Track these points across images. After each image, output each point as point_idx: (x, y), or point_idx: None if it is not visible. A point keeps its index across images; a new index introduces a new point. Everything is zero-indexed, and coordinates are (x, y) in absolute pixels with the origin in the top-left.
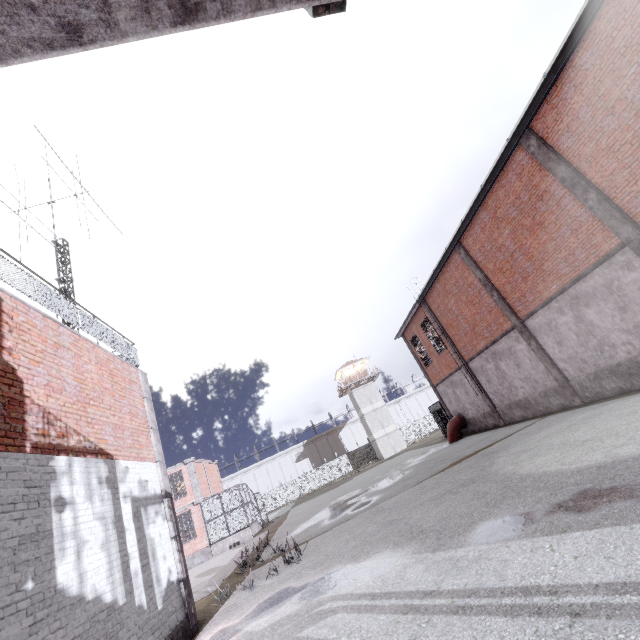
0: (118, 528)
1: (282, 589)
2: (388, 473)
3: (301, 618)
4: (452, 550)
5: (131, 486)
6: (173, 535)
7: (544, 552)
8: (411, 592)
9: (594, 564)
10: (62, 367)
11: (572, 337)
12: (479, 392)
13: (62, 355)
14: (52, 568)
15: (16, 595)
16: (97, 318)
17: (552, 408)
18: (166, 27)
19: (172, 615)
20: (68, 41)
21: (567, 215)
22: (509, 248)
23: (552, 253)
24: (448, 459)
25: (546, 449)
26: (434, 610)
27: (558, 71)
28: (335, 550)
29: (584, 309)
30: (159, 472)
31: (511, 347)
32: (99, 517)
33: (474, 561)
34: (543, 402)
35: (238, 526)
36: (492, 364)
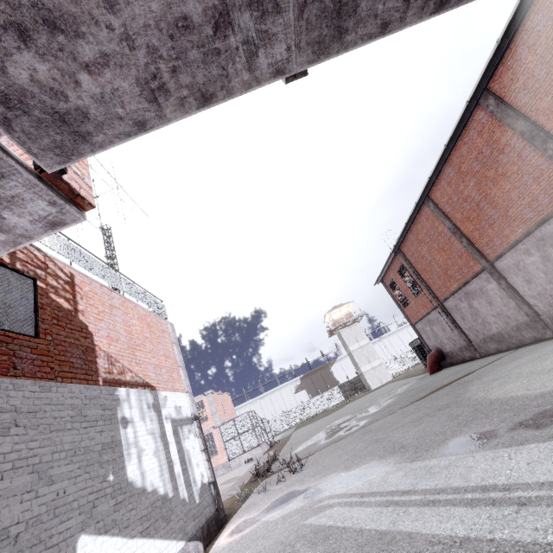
0: (164, 441)
1: (289, 491)
2: (375, 401)
3: (305, 511)
4: (427, 460)
5: (170, 410)
6: (202, 448)
7: (503, 460)
8: (392, 491)
9: (543, 468)
10: (116, 322)
11: (540, 275)
12: (455, 328)
13: (115, 313)
14: (124, 467)
15: (104, 484)
16: (135, 283)
17: (525, 341)
18: (193, 111)
19: (206, 508)
20: (138, 130)
21: (528, 165)
22: (475, 198)
23: (516, 200)
24: (428, 388)
25: (515, 377)
26: (410, 503)
27: (511, 36)
28: (331, 462)
29: (550, 249)
30: (188, 400)
31: (482, 287)
32: (150, 432)
33: (444, 468)
34: (516, 335)
35: (250, 445)
36: (465, 303)
